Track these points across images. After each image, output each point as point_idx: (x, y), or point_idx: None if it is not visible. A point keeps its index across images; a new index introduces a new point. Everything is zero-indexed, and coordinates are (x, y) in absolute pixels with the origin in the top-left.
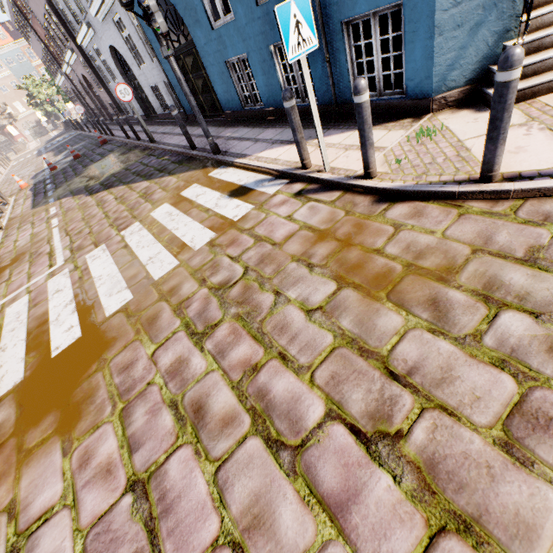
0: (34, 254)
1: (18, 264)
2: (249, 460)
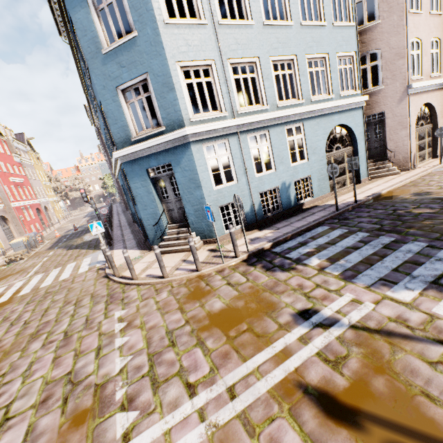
0: (25, 271)
1: (17, 274)
2: (4, 326)
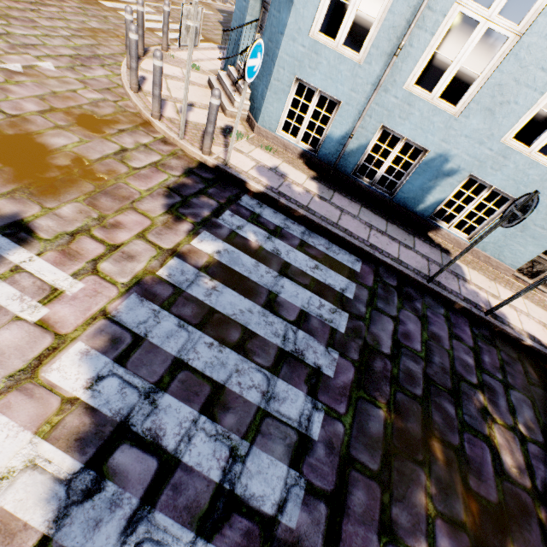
0: (159, 0)
1: None
2: None
